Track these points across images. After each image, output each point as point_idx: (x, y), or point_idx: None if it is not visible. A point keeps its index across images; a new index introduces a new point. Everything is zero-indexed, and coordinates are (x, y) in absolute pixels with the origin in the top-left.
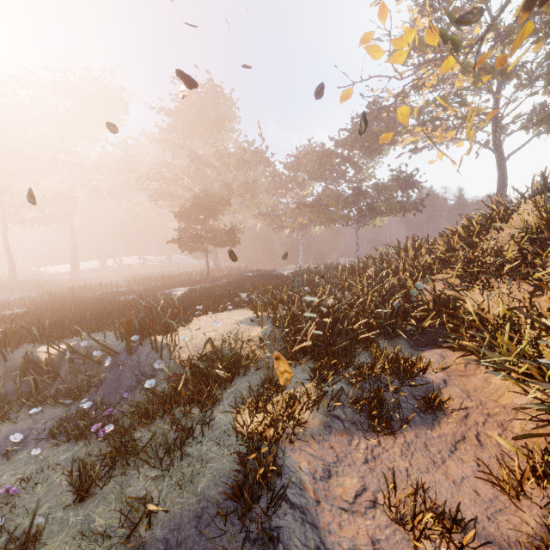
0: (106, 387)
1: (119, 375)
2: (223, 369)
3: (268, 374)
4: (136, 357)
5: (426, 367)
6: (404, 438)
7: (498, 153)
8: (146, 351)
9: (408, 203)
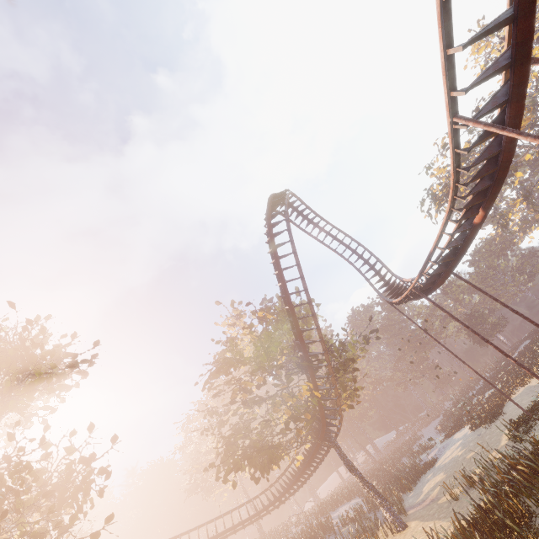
0: None
1: None
2: None
3: None
4: None
5: None
6: None
7: None
8: None
9: None
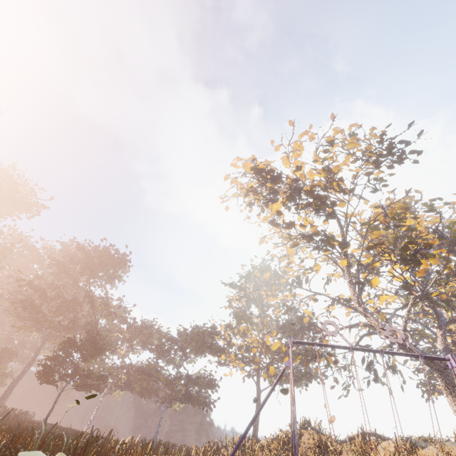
0: None
1: None
2: None
3: None
4: None
5: None
6: None
7: (258, 386)
8: None
9: (206, 399)
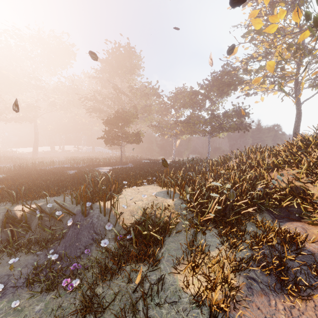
0: (67, 241)
1: (77, 232)
2: (157, 233)
3: (185, 236)
4: (89, 219)
5: (305, 239)
6: (313, 302)
7: (297, 100)
8: (96, 214)
9: (241, 125)
